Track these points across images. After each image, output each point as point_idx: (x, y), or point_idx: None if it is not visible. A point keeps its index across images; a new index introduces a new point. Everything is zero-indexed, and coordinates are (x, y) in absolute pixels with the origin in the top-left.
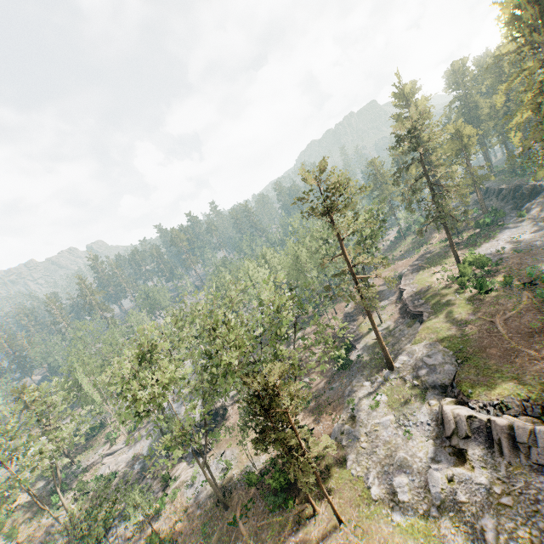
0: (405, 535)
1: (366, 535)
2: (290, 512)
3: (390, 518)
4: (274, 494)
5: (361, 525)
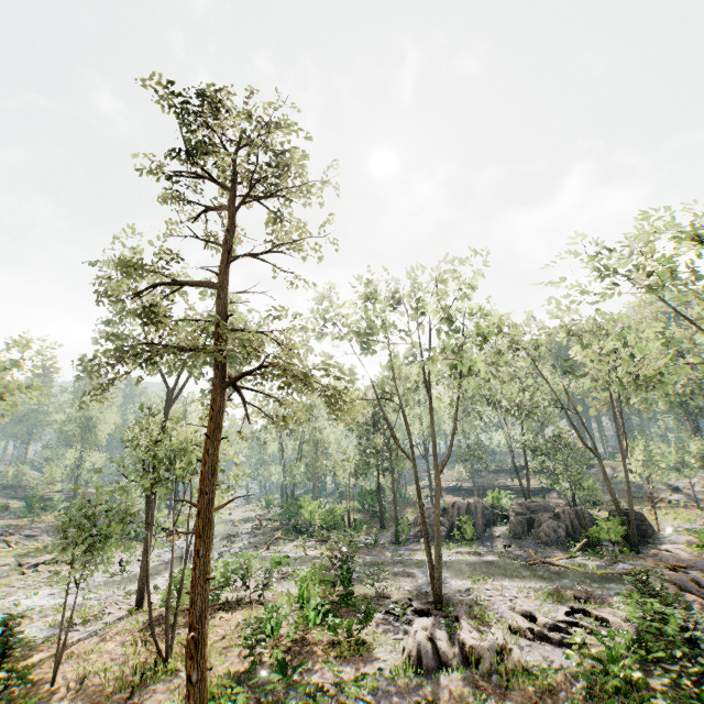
0: None
1: None
2: None
3: None
4: None
5: None
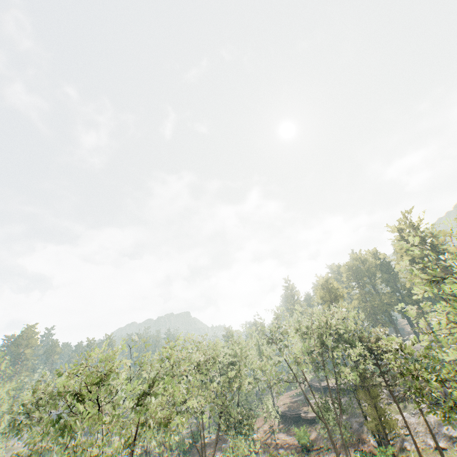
0: None
1: None
2: None
3: None
4: None
5: None
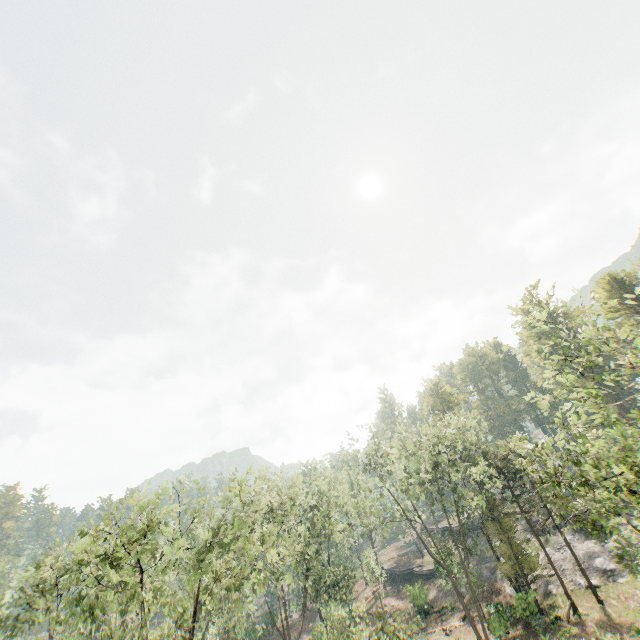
0: (636, 581)
1: (622, 594)
2: (560, 627)
3: (619, 584)
4: (528, 637)
5: (613, 595)
